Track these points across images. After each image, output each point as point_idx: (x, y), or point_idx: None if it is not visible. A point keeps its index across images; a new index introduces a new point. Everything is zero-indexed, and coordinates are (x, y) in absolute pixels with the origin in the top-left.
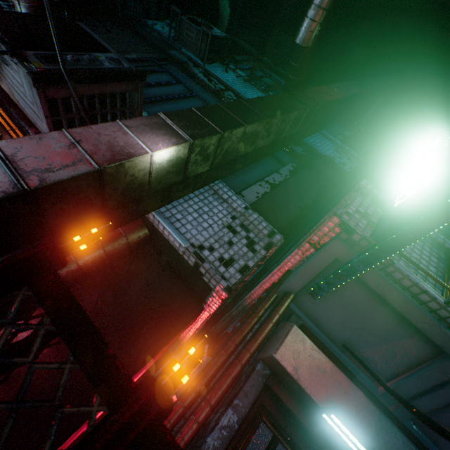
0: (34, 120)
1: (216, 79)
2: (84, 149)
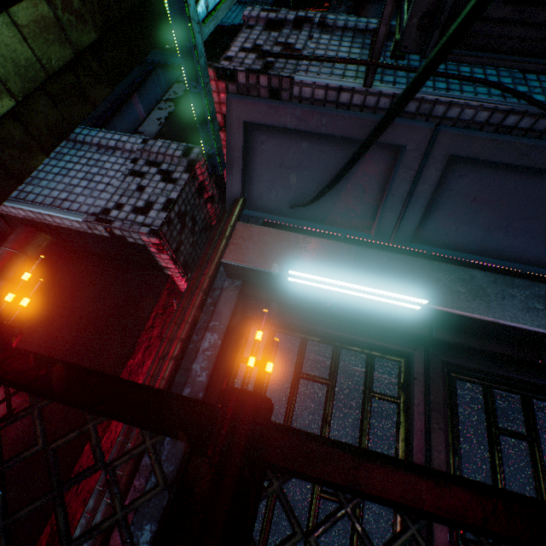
0: None
1: None
2: None
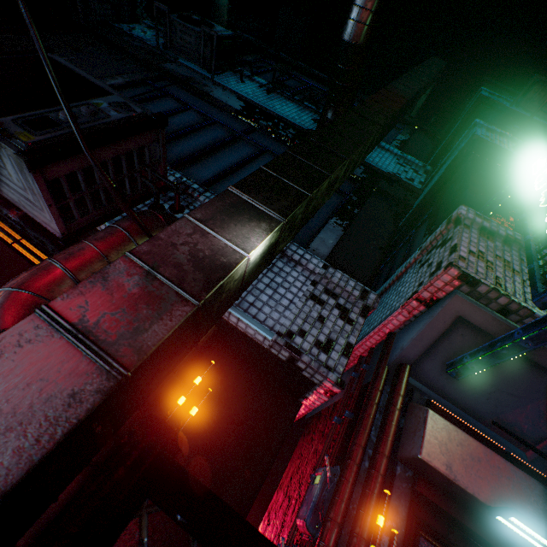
0: (25, 208)
1: (233, 95)
2: (166, 277)
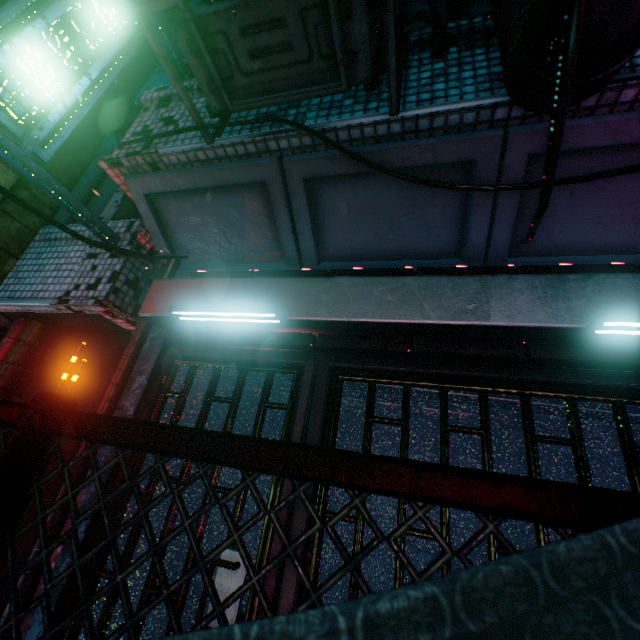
0: None
1: None
2: None
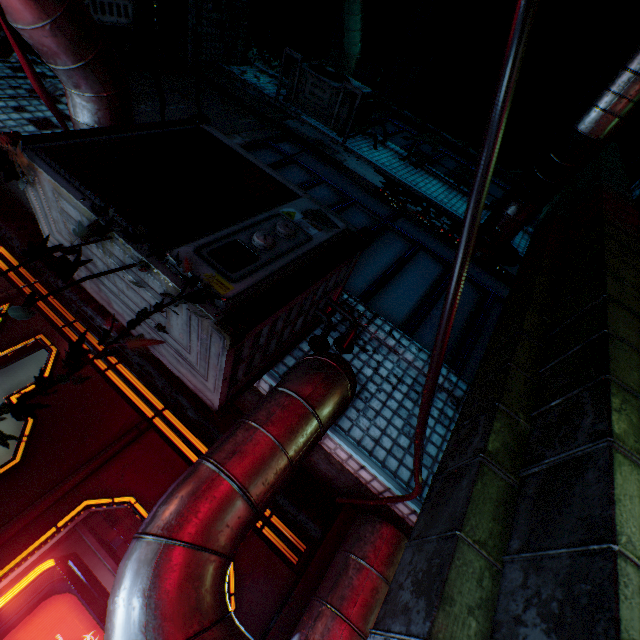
0: (163, 356)
1: (370, 166)
2: None
